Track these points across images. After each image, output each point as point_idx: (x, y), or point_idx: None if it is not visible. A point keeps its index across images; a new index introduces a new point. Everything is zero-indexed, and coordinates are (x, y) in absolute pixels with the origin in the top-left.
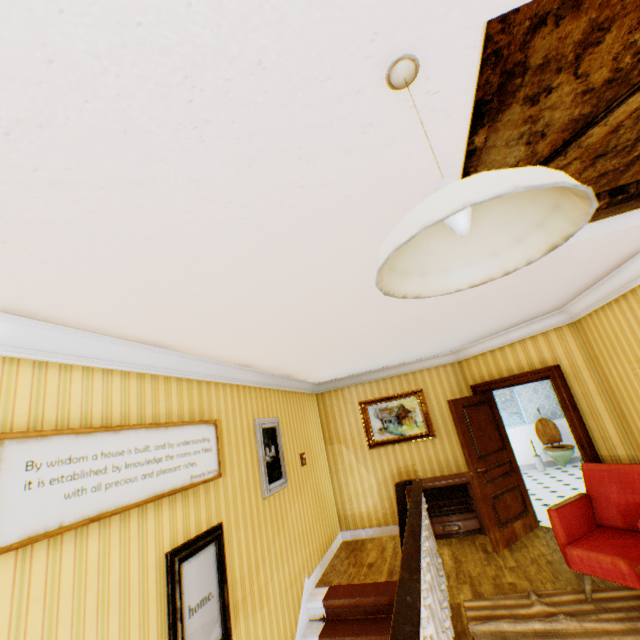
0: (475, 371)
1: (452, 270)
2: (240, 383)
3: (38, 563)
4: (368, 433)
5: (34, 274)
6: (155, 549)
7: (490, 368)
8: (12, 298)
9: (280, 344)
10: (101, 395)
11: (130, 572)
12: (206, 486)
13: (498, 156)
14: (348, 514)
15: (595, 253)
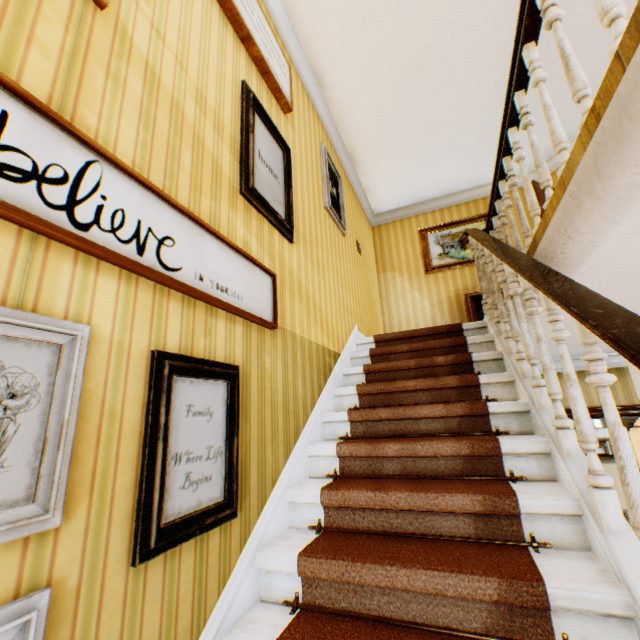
0: None
1: None
2: (310, 94)
3: None
4: (426, 259)
5: None
6: (232, 63)
7: None
8: None
9: (364, 3)
10: None
11: (210, 37)
12: (277, 108)
13: None
14: None
15: None
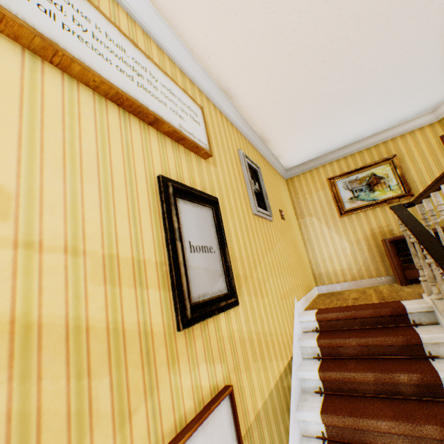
0: None
1: None
2: (222, 110)
3: None
4: (338, 204)
5: None
6: (143, 164)
7: None
8: None
9: (263, 21)
10: None
11: (111, 159)
12: (197, 159)
13: None
14: (322, 272)
15: None
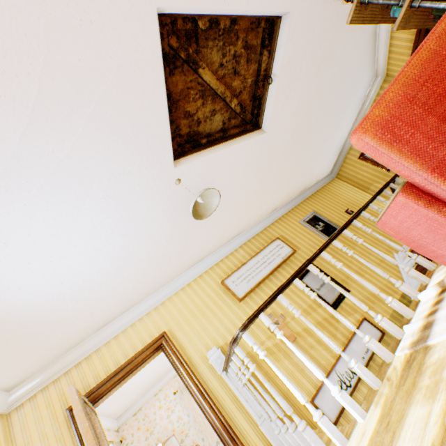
0: (398, 70)
1: (215, 197)
2: (278, 217)
3: (254, 297)
4: (379, 166)
5: (193, 252)
6: None
7: (401, 60)
8: (197, 258)
9: (267, 197)
10: (235, 259)
11: None
12: (293, 257)
13: (215, 125)
14: None
15: (303, 37)
